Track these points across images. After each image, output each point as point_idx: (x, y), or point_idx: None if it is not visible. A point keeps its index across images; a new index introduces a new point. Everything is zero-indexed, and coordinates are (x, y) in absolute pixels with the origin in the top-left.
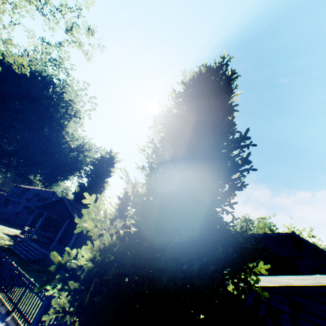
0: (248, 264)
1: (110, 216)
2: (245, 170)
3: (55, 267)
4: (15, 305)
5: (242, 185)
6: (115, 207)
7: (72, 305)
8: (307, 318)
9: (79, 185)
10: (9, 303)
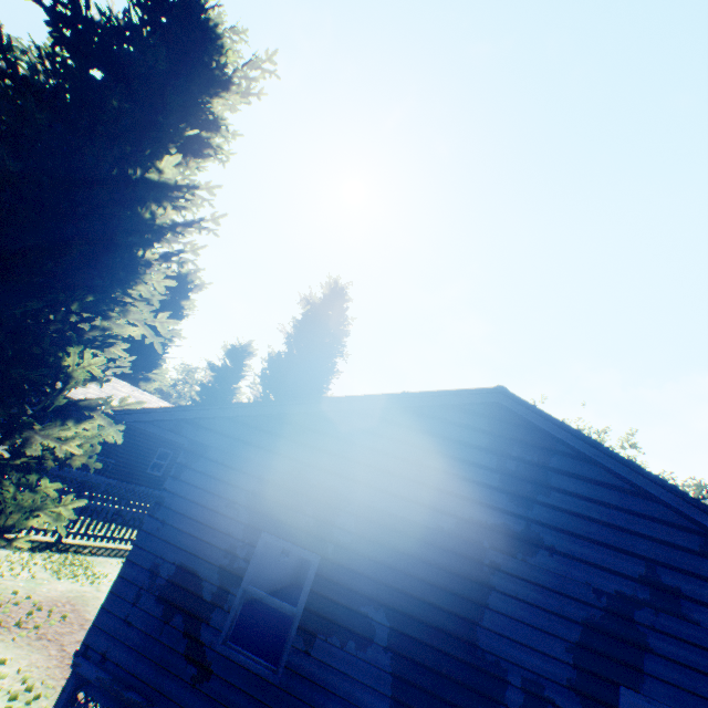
0: (67, 358)
1: None
2: (110, 180)
3: None
4: None
5: (122, 218)
6: None
7: None
8: (204, 469)
9: None
10: None
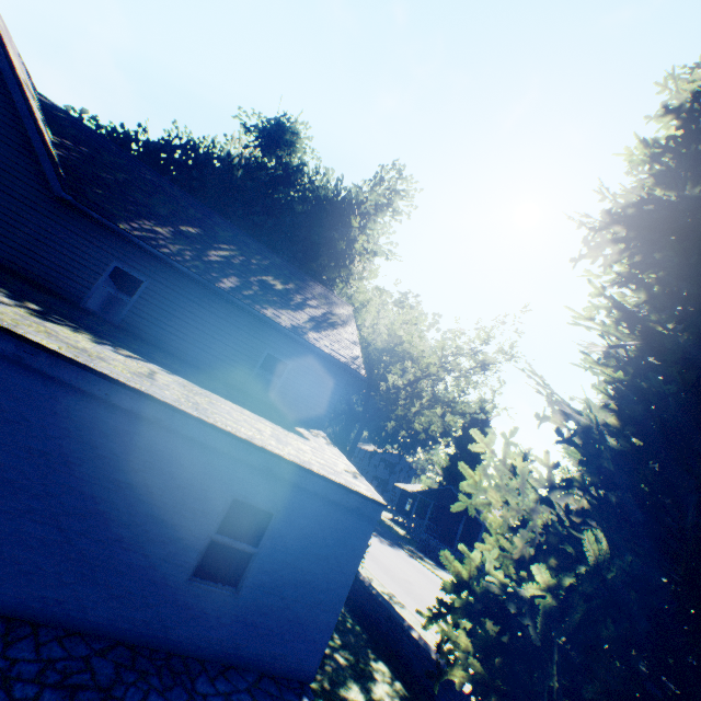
0: None
1: None
2: None
3: None
4: None
5: None
6: None
7: None
8: None
9: (448, 458)
10: None
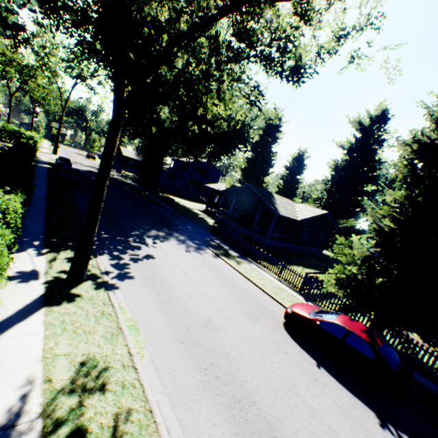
0: None
1: (366, 246)
2: None
3: (345, 276)
4: (278, 275)
5: None
6: (373, 242)
7: (353, 292)
8: None
9: (246, 161)
10: (273, 273)
